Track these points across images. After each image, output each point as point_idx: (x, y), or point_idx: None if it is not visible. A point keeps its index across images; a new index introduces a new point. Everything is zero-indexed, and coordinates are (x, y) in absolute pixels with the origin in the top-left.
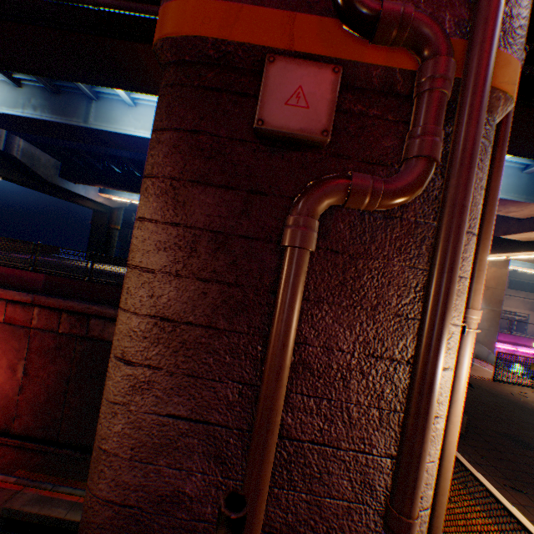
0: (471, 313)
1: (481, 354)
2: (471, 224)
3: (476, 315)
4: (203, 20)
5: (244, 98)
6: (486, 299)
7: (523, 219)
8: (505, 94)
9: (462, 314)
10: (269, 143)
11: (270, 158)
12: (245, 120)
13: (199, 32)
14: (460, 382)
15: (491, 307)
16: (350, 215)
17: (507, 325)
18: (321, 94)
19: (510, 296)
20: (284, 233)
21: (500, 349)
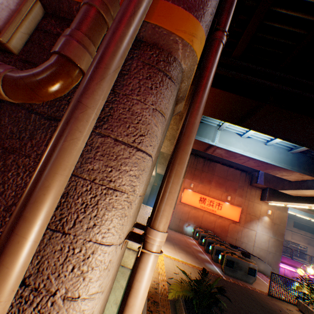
0: (153, 233)
1: (266, 271)
2: (138, 140)
3: (158, 237)
4: None
5: None
6: (274, 231)
7: (292, 181)
8: (182, 39)
9: (118, 232)
10: None
11: None
12: None
13: None
14: (130, 313)
15: (277, 237)
16: (19, 111)
17: (290, 252)
18: (8, 5)
19: (294, 232)
20: None
21: (285, 269)
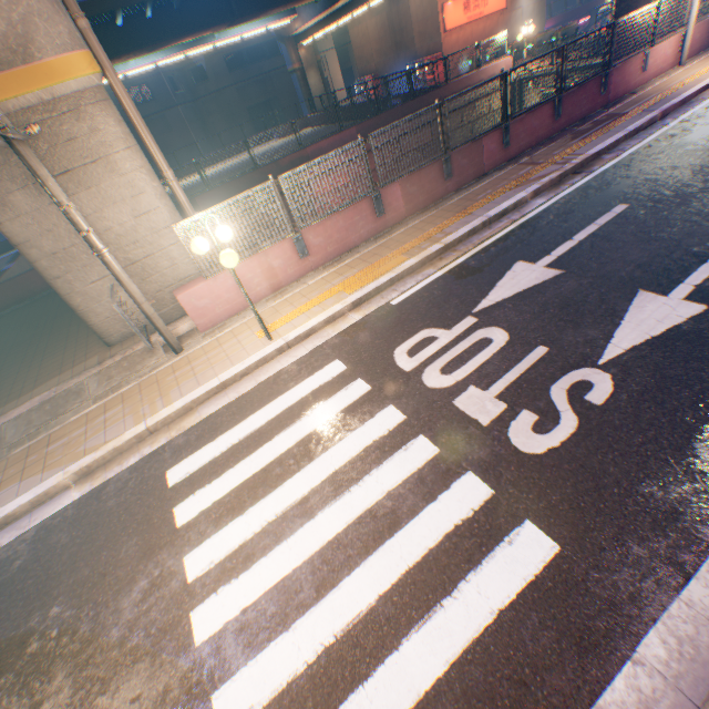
0: None
1: None
2: None
3: None
4: None
5: None
6: None
7: None
8: None
9: None
10: None
11: None
12: None
13: None
14: None
15: None
16: None
17: None
18: None
19: None
20: None
21: None
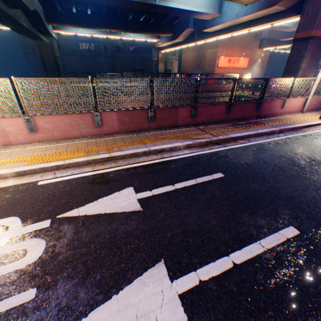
0: None
1: None
2: None
3: None
4: (319, 34)
5: (318, 45)
6: (261, 67)
7: (288, 33)
8: None
9: None
10: (318, 51)
11: (318, 53)
12: (317, 48)
13: (318, 36)
14: None
15: (262, 70)
16: None
17: None
18: None
19: None
20: (319, 63)
21: None
